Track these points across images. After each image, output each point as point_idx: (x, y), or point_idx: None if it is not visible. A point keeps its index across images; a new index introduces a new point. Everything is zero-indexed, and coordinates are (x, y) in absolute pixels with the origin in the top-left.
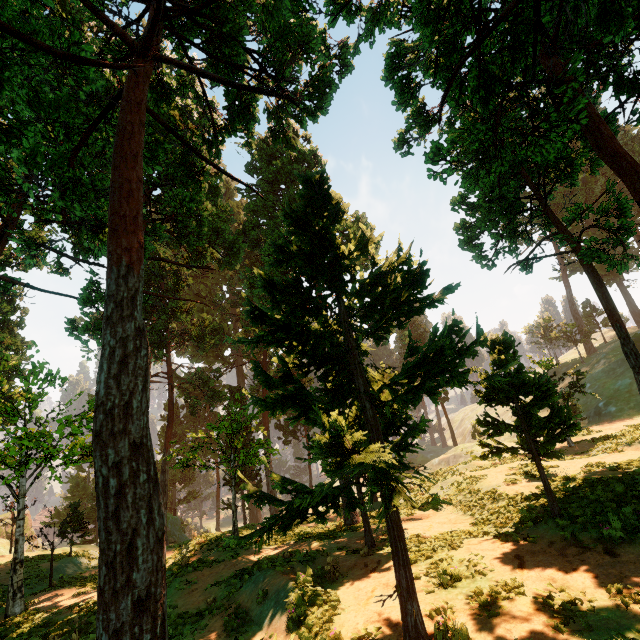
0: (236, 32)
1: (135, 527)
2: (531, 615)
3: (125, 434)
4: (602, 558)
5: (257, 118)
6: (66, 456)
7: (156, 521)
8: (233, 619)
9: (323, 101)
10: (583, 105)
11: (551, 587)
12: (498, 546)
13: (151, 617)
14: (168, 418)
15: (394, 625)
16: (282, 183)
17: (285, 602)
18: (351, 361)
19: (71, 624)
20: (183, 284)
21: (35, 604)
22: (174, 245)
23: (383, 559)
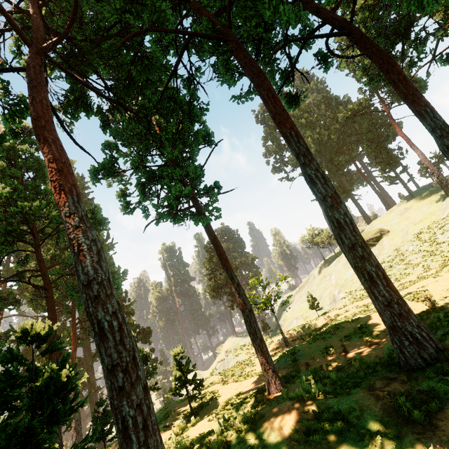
0: None
1: None
2: None
3: None
4: None
5: None
6: None
7: None
8: None
9: None
10: None
11: None
12: None
13: None
14: None
15: None
16: None
17: None
18: None
19: None
20: None
21: None
22: None
23: None
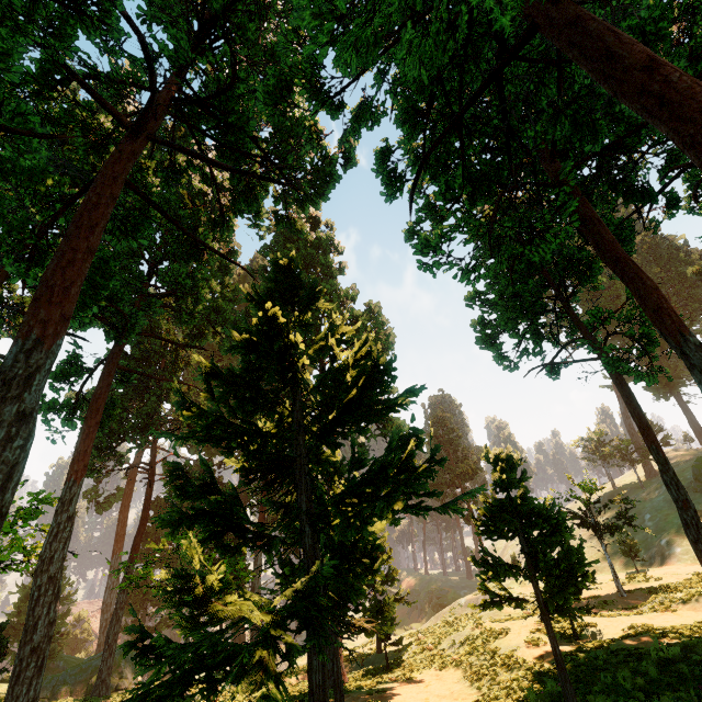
0: (243, 122)
1: None
2: None
3: None
4: None
5: (261, 201)
6: None
7: None
8: None
9: (325, 189)
10: (574, 208)
11: None
12: None
13: None
14: (141, 520)
15: None
16: None
17: None
18: (297, 470)
19: None
20: (181, 364)
21: None
22: (175, 322)
23: None
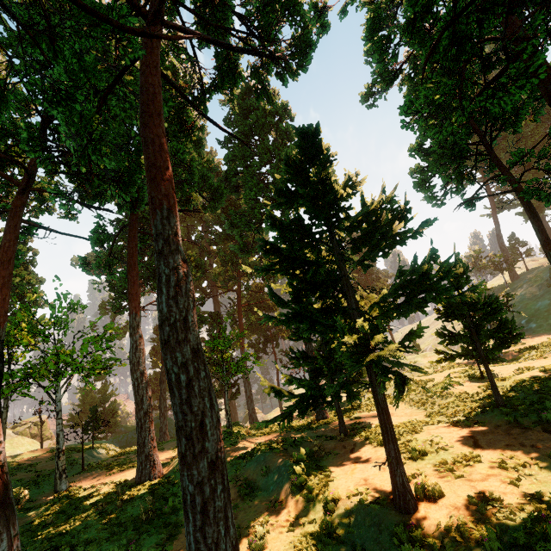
0: None
1: (203, 410)
2: (489, 476)
3: (186, 342)
4: (542, 435)
5: (243, 77)
6: (91, 369)
7: (215, 406)
8: (245, 487)
9: (303, 60)
10: (542, 60)
11: (503, 456)
12: (453, 430)
13: (220, 474)
14: None
15: (379, 486)
16: (256, 135)
17: (286, 474)
18: (344, 285)
19: (112, 495)
20: None
21: (76, 483)
22: None
23: (358, 442)
